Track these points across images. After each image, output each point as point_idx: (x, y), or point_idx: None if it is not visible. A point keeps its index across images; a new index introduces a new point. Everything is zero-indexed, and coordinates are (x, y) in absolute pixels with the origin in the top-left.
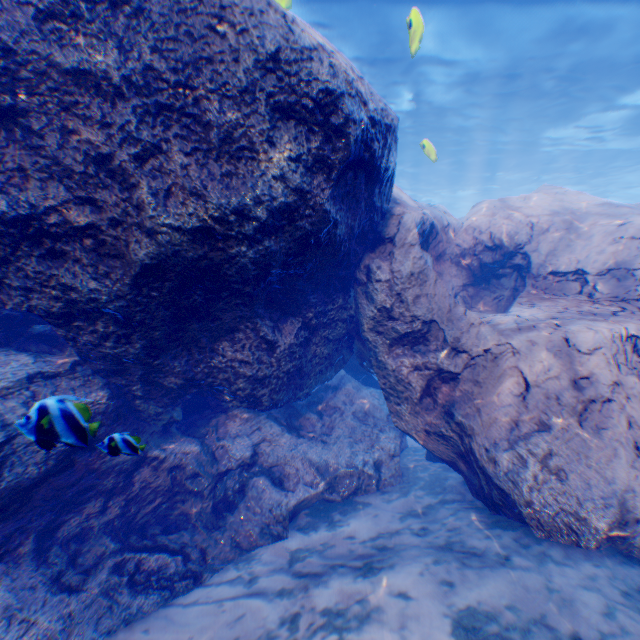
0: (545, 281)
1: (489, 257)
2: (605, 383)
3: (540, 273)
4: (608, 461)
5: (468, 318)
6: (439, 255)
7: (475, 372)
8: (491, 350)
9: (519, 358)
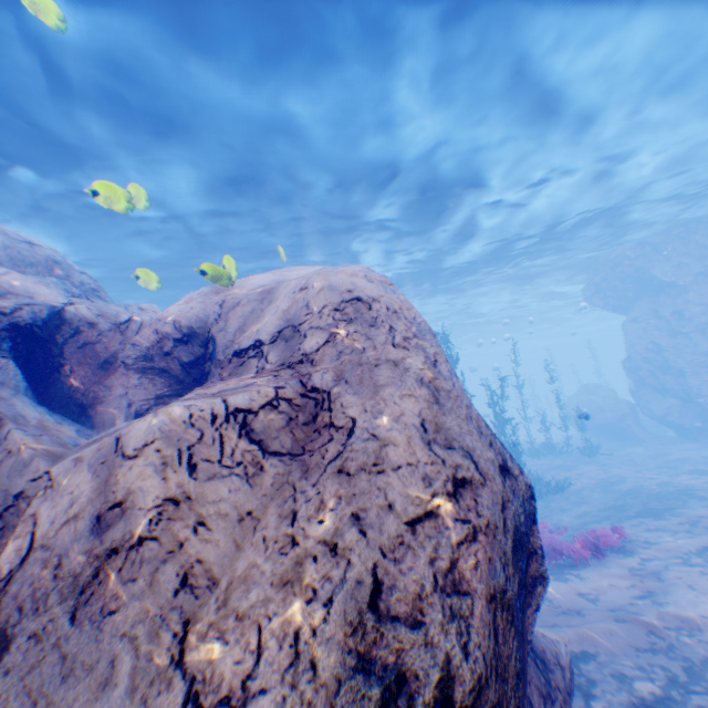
0: (233, 365)
1: (190, 352)
2: (147, 506)
3: (227, 356)
4: (93, 703)
5: (10, 442)
6: (109, 361)
7: (7, 543)
8: (27, 492)
9: (51, 495)
